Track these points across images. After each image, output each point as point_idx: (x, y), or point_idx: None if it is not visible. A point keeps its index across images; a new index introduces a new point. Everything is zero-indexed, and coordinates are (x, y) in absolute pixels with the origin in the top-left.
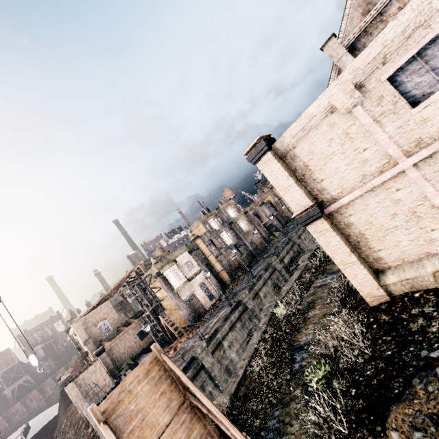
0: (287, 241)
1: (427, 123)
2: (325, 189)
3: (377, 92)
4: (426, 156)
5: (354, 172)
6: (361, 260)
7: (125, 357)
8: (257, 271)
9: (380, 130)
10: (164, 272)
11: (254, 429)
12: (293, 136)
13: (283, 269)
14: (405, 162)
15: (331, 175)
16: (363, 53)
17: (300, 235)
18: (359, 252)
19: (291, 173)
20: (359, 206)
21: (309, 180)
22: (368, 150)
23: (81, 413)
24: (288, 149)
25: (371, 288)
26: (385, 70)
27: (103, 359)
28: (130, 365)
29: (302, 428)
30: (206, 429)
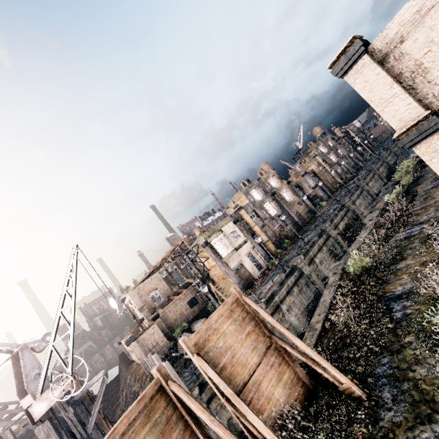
0: (340, 208)
1: None
2: None
3: None
4: None
5: None
6: None
7: (178, 323)
8: (308, 239)
9: None
10: (211, 241)
11: (358, 375)
12: (403, 24)
13: (338, 235)
14: None
15: None
16: None
17: (354, 201)
18: None
19: (394, 80)
20: None
21: (421, 84)
22: None
23: (145, 368)
24: (392, 46)
25: None
26: None
27: (158, 323)
28: (183, 330)
29: (433, 373)
30: (296, 375)
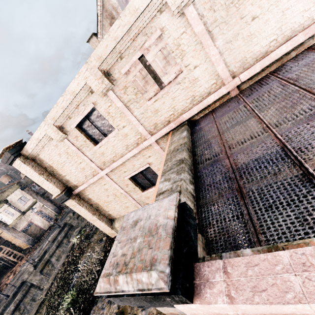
0: None
1: (104, 155)
2: (69, 180)
3: (73, 133)
4: (109, 171)
5: (80, 173)
6: (101, 216)
7: None
8: None
9: (83, 154)
10: None
11: None
12: (32, 149)
13: None
14: (101, 173)
15: (69, 173)
16: (53, 110)
17: None
18: (100, 212)
19: (42, 171)
20: (90, 190)
21: (57, 174)
22: (82, 163)
23: None
24: (34, 155)
25: (109, 230)
26: (72, 122)
27: None
28: None
29: None
30: None
